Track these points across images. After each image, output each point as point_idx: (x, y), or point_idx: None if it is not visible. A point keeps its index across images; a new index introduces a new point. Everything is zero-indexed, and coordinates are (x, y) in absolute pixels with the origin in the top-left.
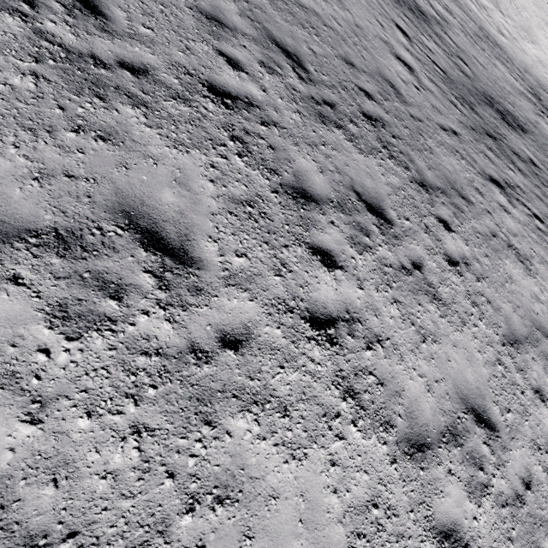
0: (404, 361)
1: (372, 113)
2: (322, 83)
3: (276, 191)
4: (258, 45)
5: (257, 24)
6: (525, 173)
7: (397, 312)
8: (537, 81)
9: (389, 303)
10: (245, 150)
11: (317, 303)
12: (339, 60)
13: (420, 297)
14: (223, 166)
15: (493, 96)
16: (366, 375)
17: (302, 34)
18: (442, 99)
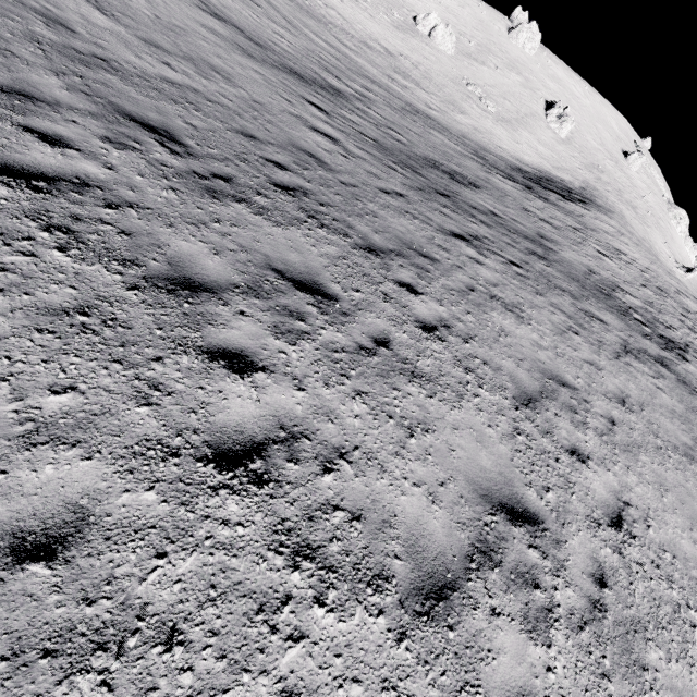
0: (388, 472)
1: (289, 183)
2: (209, 157)
3: (137, 287)
4: (99, 120)
5: (97, 99)
6: (489, 224)
7: (364, 407)
8: (478, 145)
9: (349, 398)
10: (73, 241)
11: (225, 429)
12: (233, 133)
13: (394, 379)
14: (27, 266)
15: (436, 159)
16: (330, 513)
17: (174, 109)
18: (378, 165)
